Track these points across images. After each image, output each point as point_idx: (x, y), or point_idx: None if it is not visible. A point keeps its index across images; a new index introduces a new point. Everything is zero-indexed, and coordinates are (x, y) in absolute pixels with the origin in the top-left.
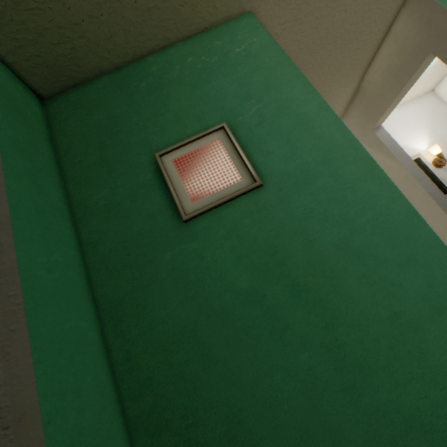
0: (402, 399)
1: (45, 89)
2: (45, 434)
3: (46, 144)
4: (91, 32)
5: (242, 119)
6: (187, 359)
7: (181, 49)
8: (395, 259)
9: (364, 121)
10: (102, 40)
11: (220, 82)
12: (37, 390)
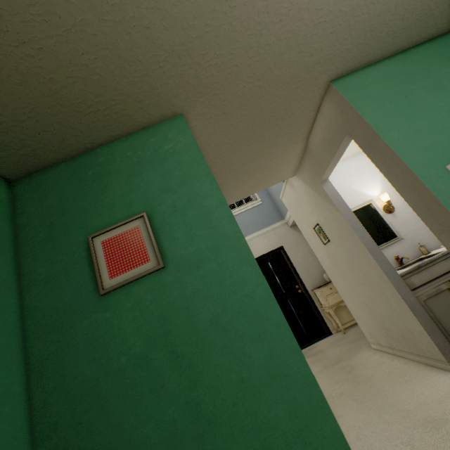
0: (234, 447)
1: (13, 175)
2: None
3: (6, 224)
4: (47, 139)
5: (160, 208)
6: (87, 409)
7: (124, 144)
8: (251, 334)
9: (314, 174)
10: (57, 142)
11: (149, 175)
12: None
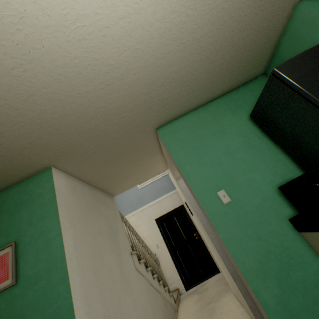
0: None
1: None
2: None
3: None
4: None
5: (24, 237)
6: None
7: (15, 189)
8: None
9: (172, 173)
10: None
11: (23, 212)
12: None
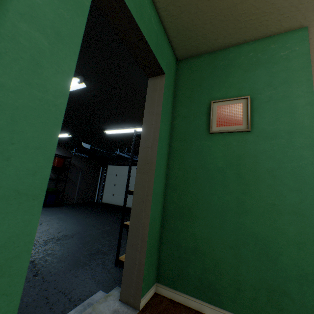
0: (255, 227)
1: (180, 57)
2: (155, 169)
3: (173, 84)
4: (209, 37)
5: (260, 96)
6: (189, 177)
7: (249, 46)
8: (291, 186)
9: None
10: (212, 40)
11: (260, 72)
12: (156, 159)
